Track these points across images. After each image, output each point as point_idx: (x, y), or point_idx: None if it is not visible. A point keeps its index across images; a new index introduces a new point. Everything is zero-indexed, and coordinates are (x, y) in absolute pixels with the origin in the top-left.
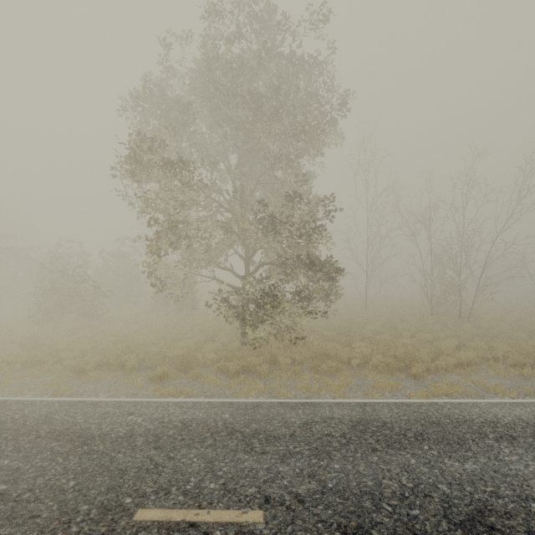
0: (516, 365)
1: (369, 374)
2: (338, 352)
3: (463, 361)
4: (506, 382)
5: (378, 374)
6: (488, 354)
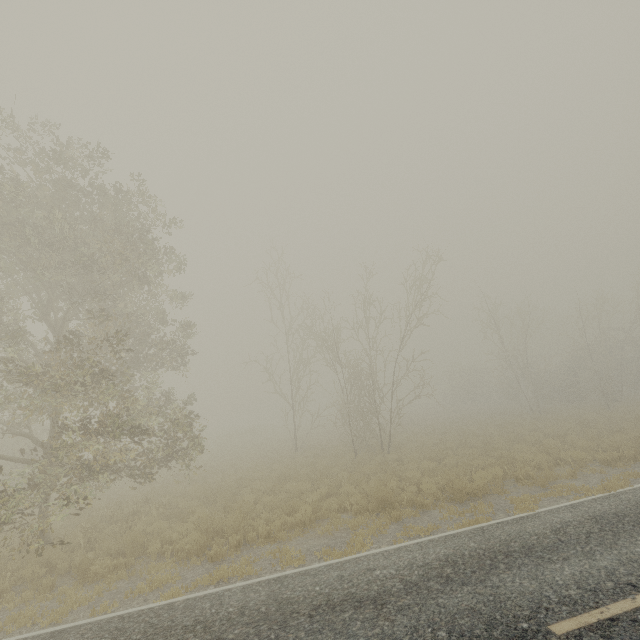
0: (361, 512)
1: (156, 567)
2: (138, 538)
3: (298, 519)
4: (323, 541)
5: (169, 564)
6: (348, 501)
